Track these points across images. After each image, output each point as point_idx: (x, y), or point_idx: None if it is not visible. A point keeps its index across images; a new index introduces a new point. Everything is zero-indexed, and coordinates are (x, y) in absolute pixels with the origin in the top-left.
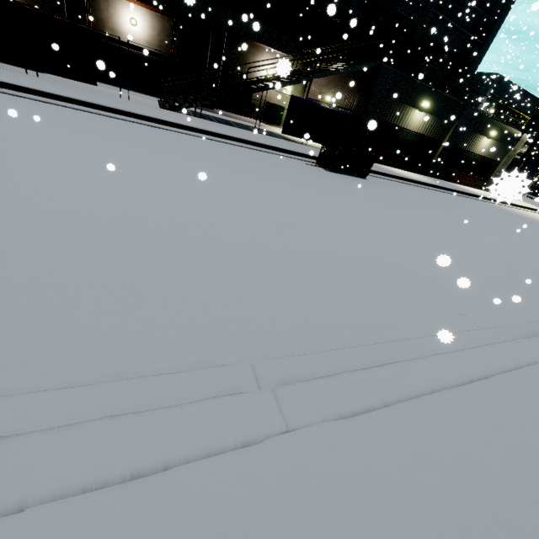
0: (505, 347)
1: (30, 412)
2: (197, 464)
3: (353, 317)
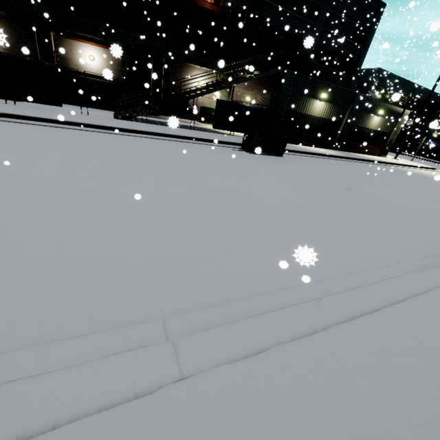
0: (394, 282)
1: None
2: (87, 420)
3: (262, 269)
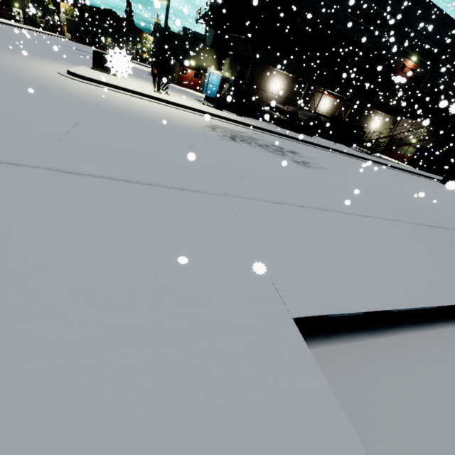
0: None
1: None
2: None
3: None
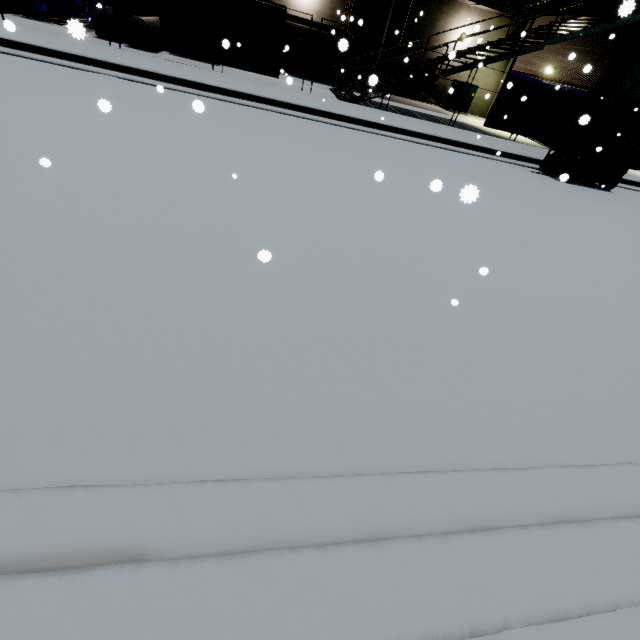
0: None
1: (502, 492)
2: None
3: None
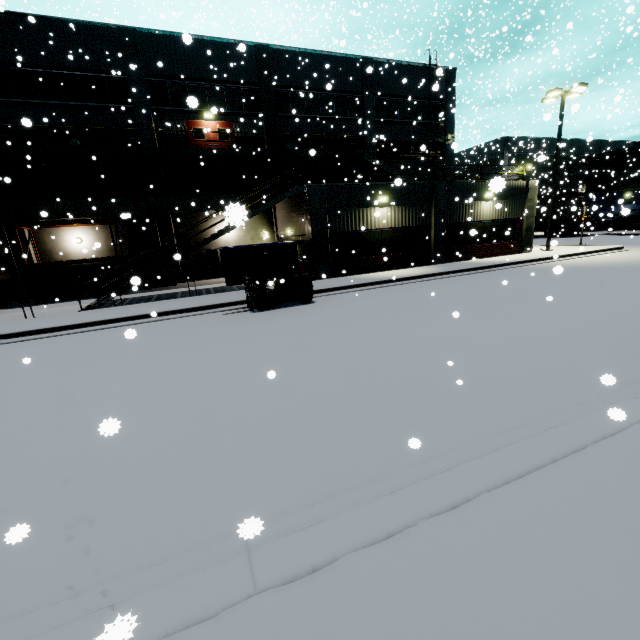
0: None
1: None
2: None
3: None
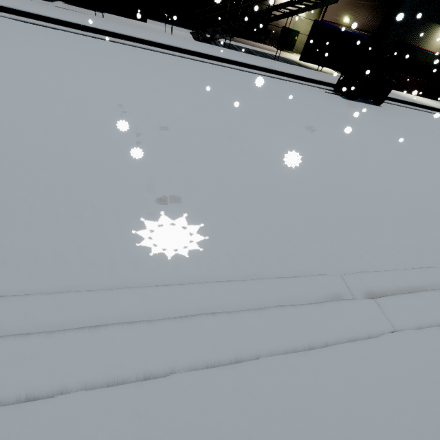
0: None
1: (219, 295)
2: (343, 345)
3: (403, 243)
